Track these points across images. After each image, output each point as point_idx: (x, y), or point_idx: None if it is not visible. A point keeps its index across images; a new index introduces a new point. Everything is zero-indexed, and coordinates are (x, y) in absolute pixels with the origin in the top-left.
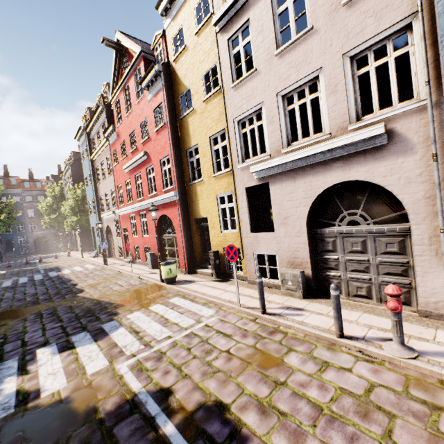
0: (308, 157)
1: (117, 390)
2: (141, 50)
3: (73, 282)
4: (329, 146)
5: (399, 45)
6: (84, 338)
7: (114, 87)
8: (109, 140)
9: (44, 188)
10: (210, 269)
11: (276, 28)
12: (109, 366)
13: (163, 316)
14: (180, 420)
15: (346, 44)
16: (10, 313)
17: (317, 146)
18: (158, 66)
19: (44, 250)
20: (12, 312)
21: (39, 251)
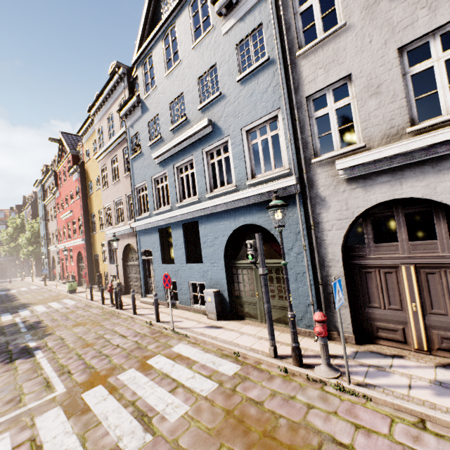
0: (120, 231)
1: (11, 322)
2: (70, 151)
3: (15, 296)
4: (122, 229)
5: None
6: (7, 314)
7: (58, 162)
8: (55, 195)
9: (7, 218)
10: None
11: (113, 173)
12: (12, 319)
13: (51, 305)
14: (26, 324)
15: (126, 191)
16: None
17: (120, 228)
18: (76, 166)
19: (1, 276)
20: None
21: None
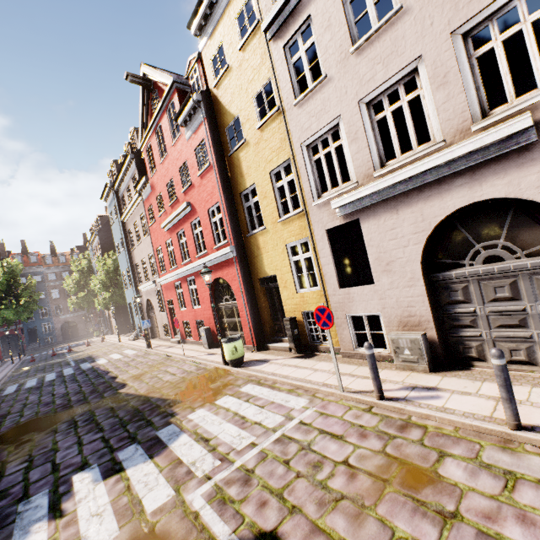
0: (414, 176)
1: None
2: (173, 80)
3: (111, 374)
4: (447, 156)
5: (503, 28)
6: (134, 454)
7: (143, 130)
8: (142, 195)
9: (69, 262)
10: (286, 342)
11: (348, 19)
12: (175, 498)
13: (237, 412)
14: None
15: (455, 18)
16: (35, 423)
17: (427, 160)
18: (196, 96)
19: (73, 337)
20: (38, 422)
21: (68, 338)
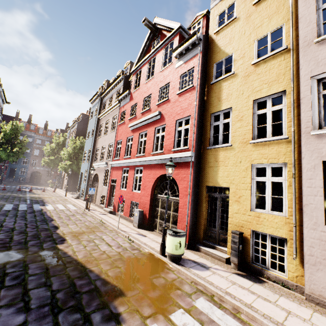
0: None
1: None
2: (180, 26)
3: (54, 222)
4: None
5: None
6: None
7: (138, 61)
8: (120, 103)
9: (52, 136)
10: (219, 251)
11: None
12: None
13: None
14: None
15: None
16: None
17: None
18: (200, 34)
19: (36, 182)
20: None
21: (32, 182)
